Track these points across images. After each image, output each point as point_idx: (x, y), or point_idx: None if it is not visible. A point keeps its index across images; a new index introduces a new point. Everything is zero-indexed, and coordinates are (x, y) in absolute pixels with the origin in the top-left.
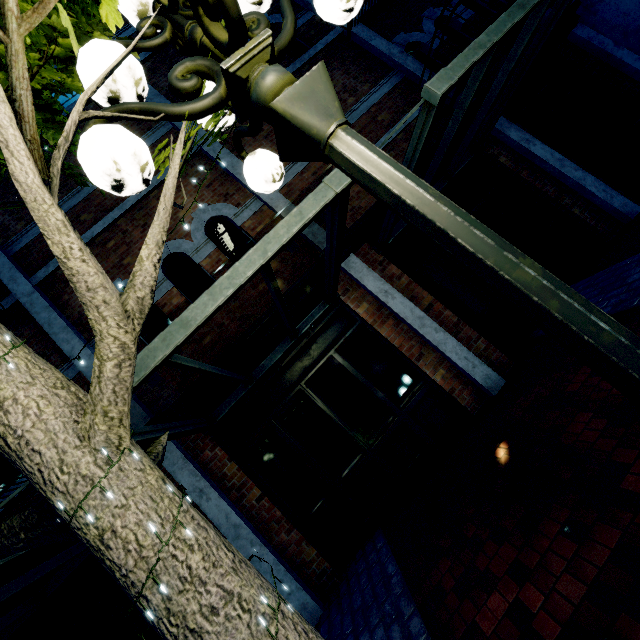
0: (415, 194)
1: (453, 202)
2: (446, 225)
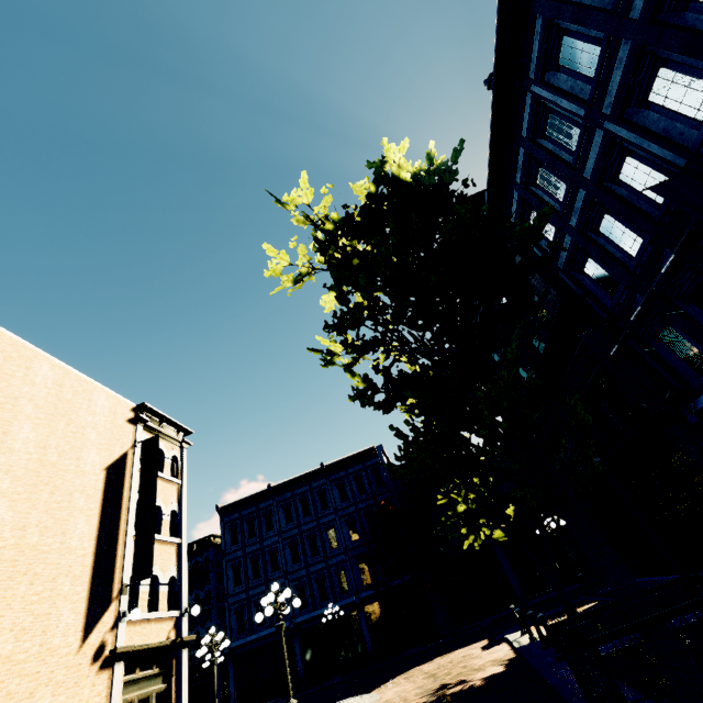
0: None
1: None
2: None
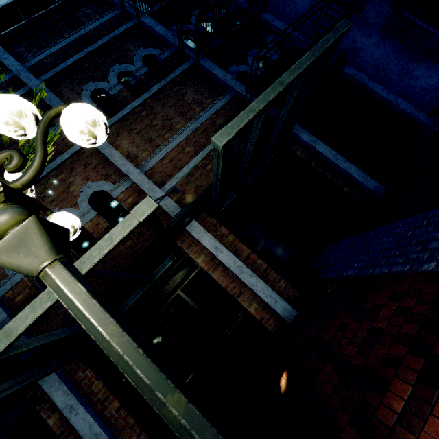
0: (96, 332)
1: (128, 336)
2: (117, 361)
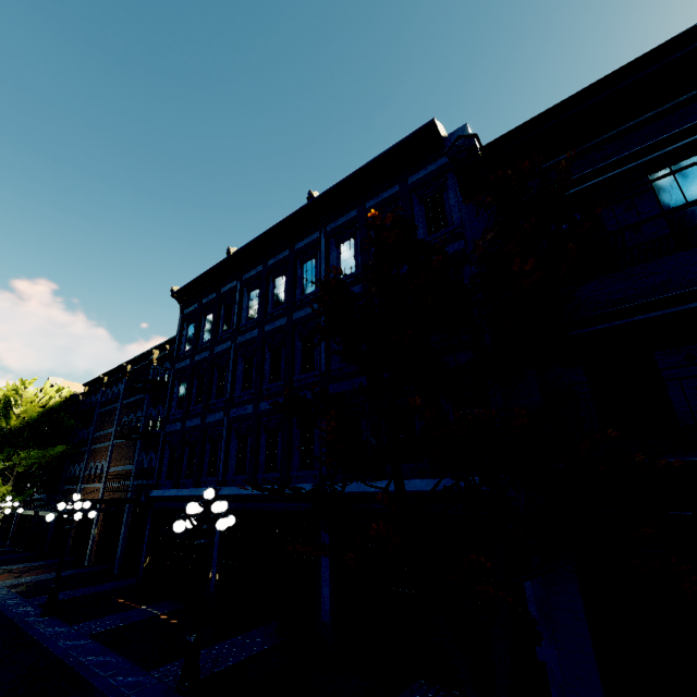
0: None
1: None
2: None
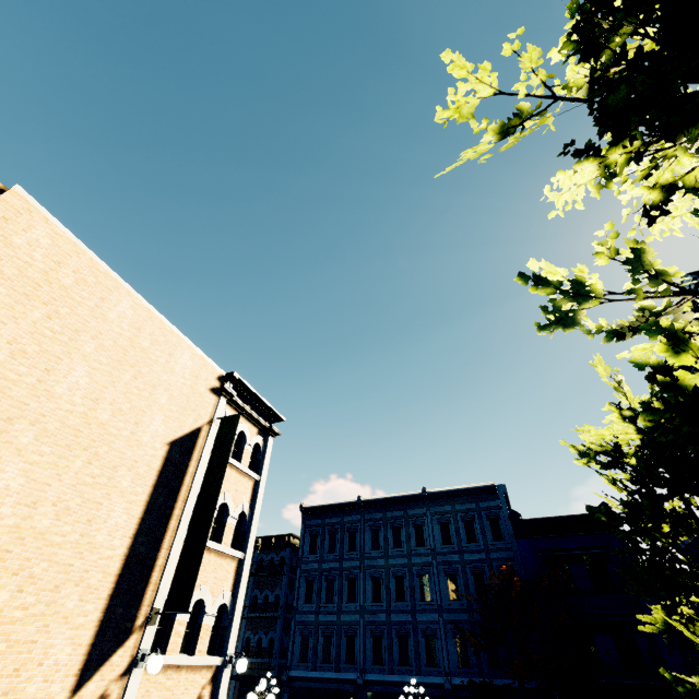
0: None
1: None
2: None
